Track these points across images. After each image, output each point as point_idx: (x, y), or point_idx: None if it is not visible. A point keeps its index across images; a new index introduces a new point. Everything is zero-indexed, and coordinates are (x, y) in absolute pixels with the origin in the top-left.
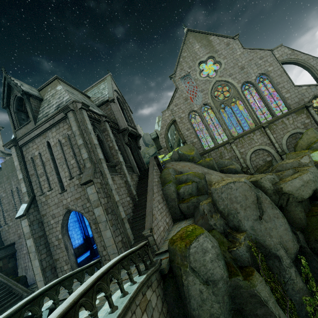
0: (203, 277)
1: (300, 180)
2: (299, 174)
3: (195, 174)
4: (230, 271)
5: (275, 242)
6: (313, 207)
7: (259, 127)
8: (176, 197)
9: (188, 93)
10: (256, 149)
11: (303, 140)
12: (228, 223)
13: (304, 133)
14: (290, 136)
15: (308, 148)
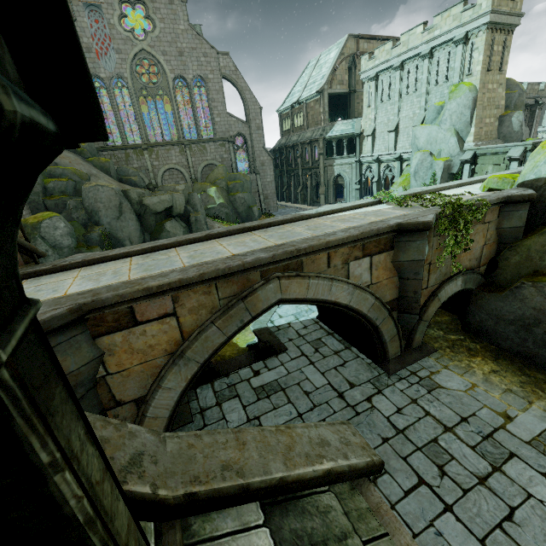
0: (52, 244)
1: (158, 198)
2: (161, 194)
3: (76, 171)
4: (79, 246)
5: (125, 236)
6: (165, 220)
7: (181, 144)
8: (41, 191)
9: (94, 41)
10: (171, 167)
11: (214, 174)
12: (91, 219)
13: (216, 167)
14: (207, 166)
15: (213, 183)
